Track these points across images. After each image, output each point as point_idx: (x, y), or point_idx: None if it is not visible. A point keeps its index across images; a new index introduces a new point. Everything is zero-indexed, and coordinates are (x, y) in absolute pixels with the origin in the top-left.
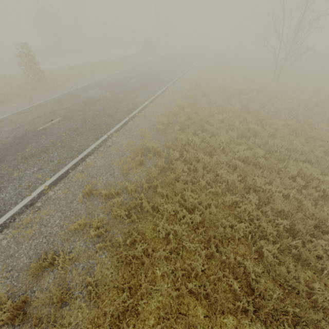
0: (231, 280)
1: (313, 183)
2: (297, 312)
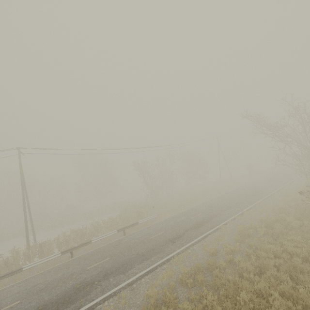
0: None
1: None
2: None
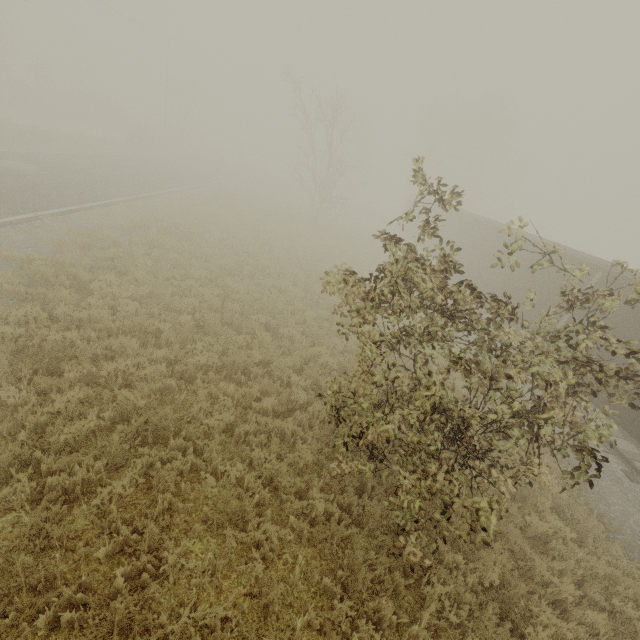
0: (163, 325)
1: (285, 294)
2: (214, 342)
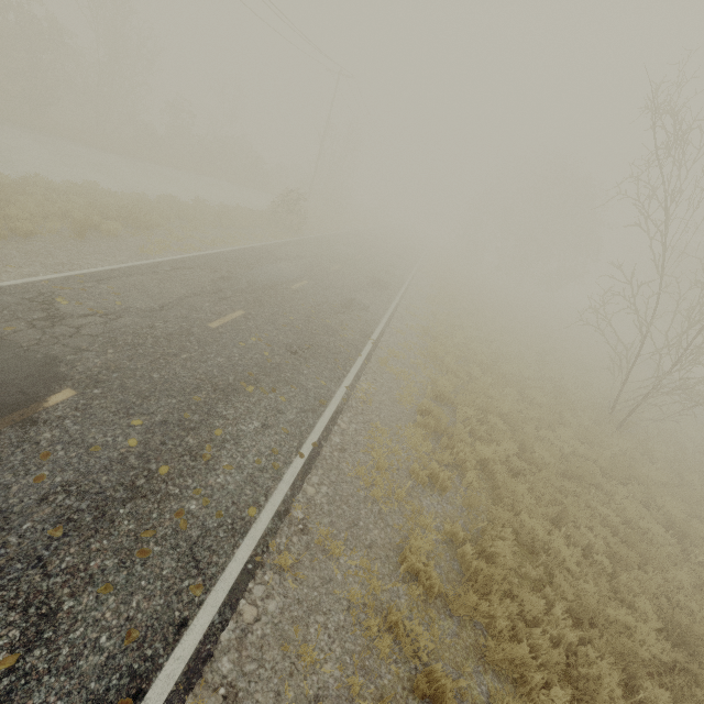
0: None
1: None
2: None
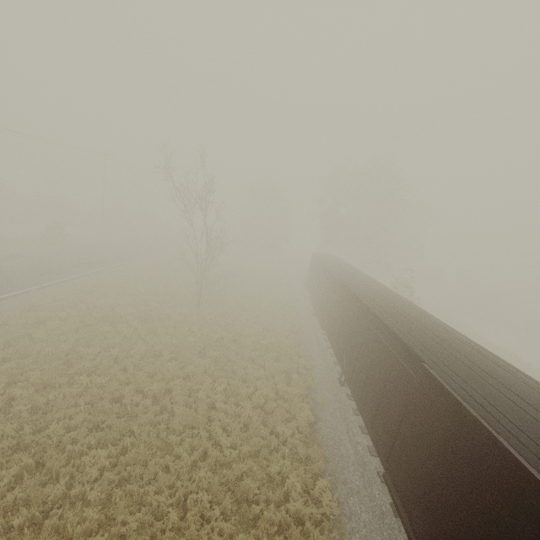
0: None
1: None
2: None
